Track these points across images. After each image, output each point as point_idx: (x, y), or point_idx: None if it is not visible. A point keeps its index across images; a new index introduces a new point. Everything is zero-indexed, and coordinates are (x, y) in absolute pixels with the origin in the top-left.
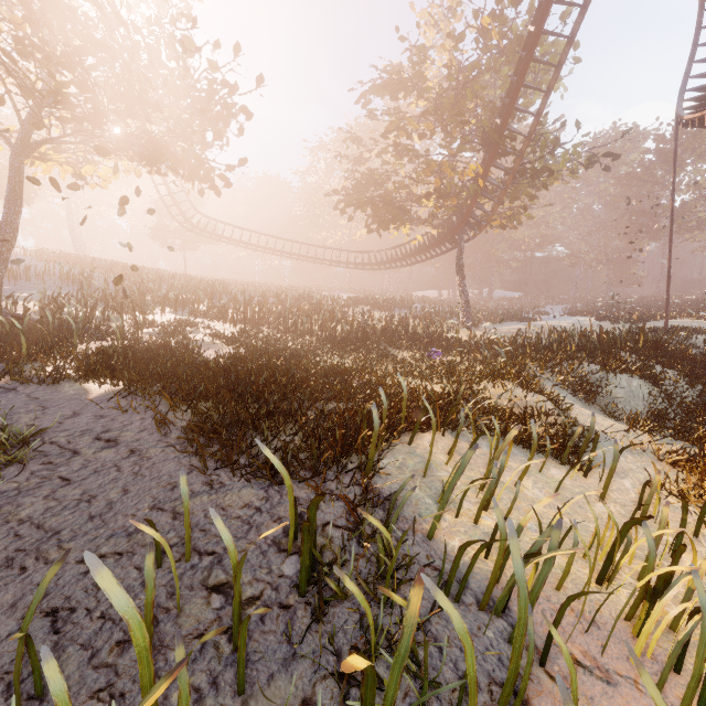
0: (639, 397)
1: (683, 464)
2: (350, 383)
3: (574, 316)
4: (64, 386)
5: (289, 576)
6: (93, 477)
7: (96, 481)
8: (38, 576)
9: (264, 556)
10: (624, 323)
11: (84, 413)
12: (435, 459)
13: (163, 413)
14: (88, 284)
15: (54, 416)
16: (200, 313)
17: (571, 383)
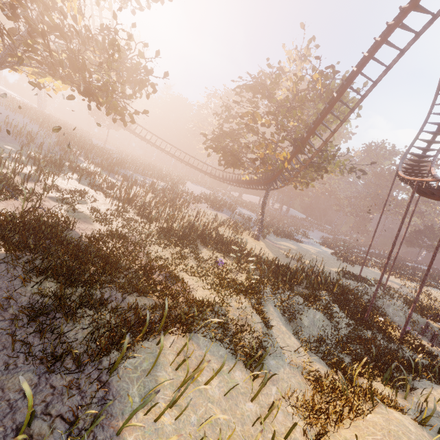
0: (316, 326)
1: (311, 382)
2: (153, 279)
3: (323, 245)
4: None
5: None
6: None
7: None
8: None
9: (3, 439)
10: (344, 262)
11: None
12: (165, 359)
13: (17, 285)
14: (30, 142)
15: None
16: (95, 185)
17: (282, 309)
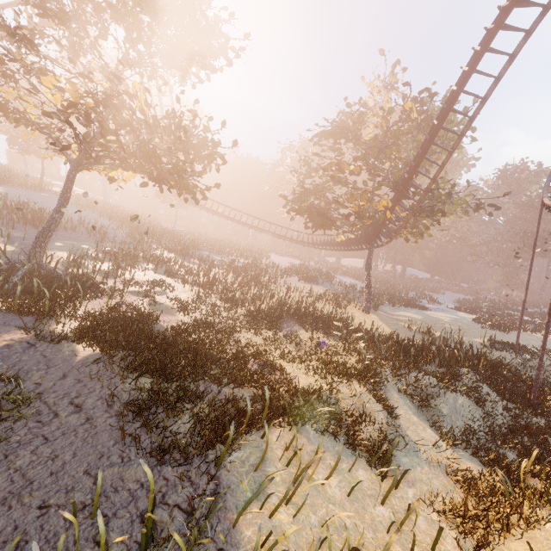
0: (460, 413)
1: (461, 484)
2: (247, 368)
3: (459, 310)
4: (64, 346)
5: (139, 542)
6: (60, 438)
7: (61, 443)
8: (16, 514)
9: (131, 524)
10: (492, 329)
11: (69, 376)
12: (273, 454)
13: (116, 383)
14: (103, 237)
15: (52, 376)
16: (172, 273)
17: (409, 393)
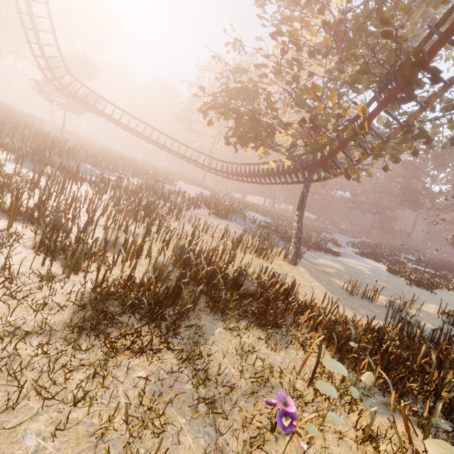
0: None
1: None
2: None
3: (364, 256)
4: None
5: None
6: None
7: None
8: None
9: None
10: (418, 287)
11: None
12: None
13: None
14: None
15: None
16: None
17: None
